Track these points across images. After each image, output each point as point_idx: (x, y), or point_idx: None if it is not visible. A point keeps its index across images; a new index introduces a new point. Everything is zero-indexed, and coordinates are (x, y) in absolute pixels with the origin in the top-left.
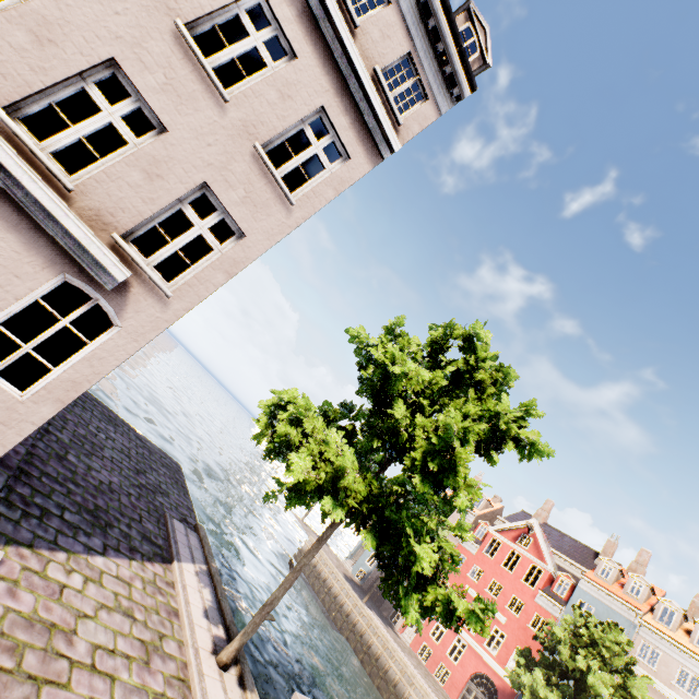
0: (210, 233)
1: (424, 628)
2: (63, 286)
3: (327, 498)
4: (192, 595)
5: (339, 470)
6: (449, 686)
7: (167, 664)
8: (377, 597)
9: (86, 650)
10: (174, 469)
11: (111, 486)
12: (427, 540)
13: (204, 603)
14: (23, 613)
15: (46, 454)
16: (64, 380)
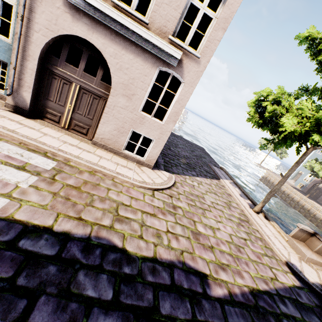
0: (208, 9)
1: None
2: None
3: (314, 135)
4: (232, 190)
5: (317, 120)
6: None
7: (236, 209)
8: (313, 195)
9: (210, 203)
10: (201, 149)
11: (187, 156)
12: None
13: (238, 192)
14: (188, 191)
15: (165, 148)
16: (172, 113)
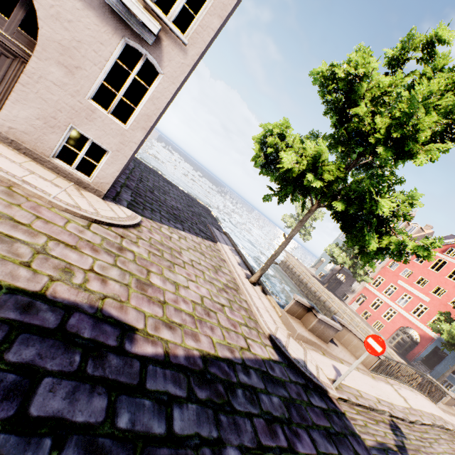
0: None
1: (365, 303)
2: (125, 91)
3: (309, 174)
4: (230, 256)
5: (315, 159)
6: (383, 332)
7: (225, 276)
8: (332, 287)
9: (188, 260)
10: (206, 209)
11: (178, 208)
12: (387, 196)
13: (237, 261)
14: (157, 240)
15: (144, 189)
16: (143, 115)
